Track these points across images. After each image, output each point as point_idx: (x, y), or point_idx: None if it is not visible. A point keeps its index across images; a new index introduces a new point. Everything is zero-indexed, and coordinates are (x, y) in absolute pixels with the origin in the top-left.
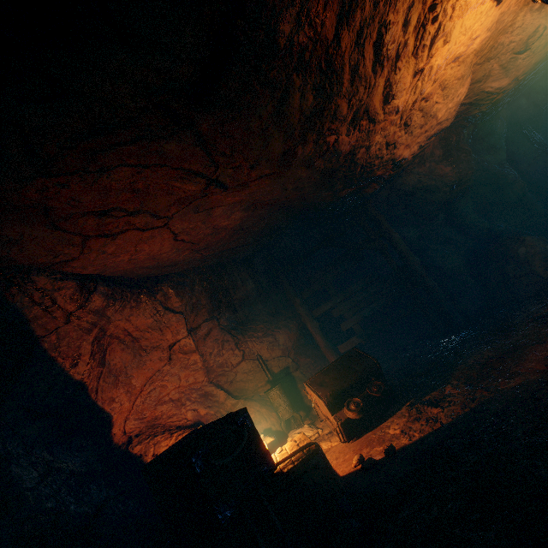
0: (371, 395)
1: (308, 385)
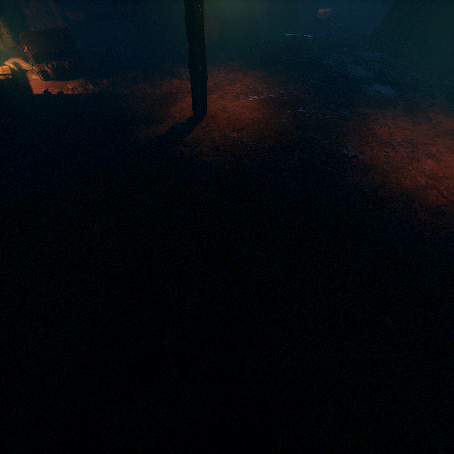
0: (64, 65)
1: (23, 37)
